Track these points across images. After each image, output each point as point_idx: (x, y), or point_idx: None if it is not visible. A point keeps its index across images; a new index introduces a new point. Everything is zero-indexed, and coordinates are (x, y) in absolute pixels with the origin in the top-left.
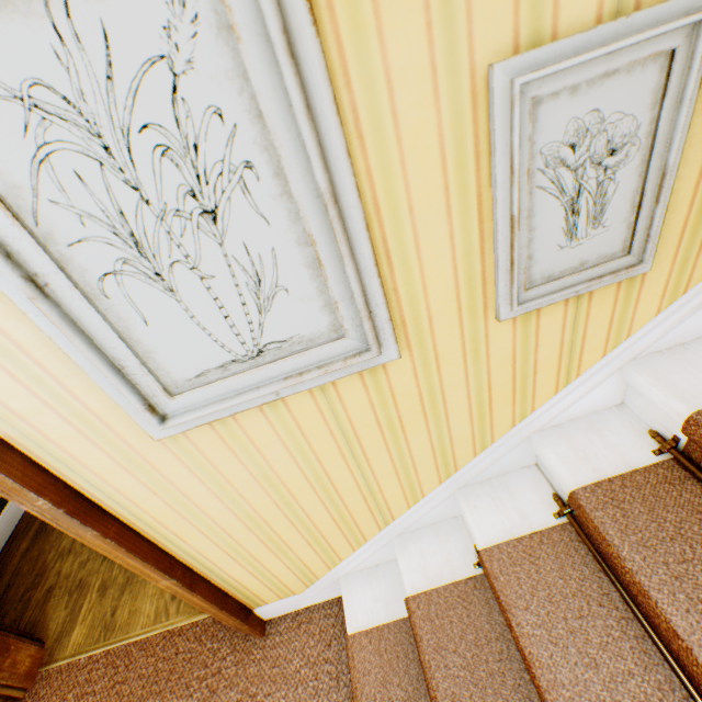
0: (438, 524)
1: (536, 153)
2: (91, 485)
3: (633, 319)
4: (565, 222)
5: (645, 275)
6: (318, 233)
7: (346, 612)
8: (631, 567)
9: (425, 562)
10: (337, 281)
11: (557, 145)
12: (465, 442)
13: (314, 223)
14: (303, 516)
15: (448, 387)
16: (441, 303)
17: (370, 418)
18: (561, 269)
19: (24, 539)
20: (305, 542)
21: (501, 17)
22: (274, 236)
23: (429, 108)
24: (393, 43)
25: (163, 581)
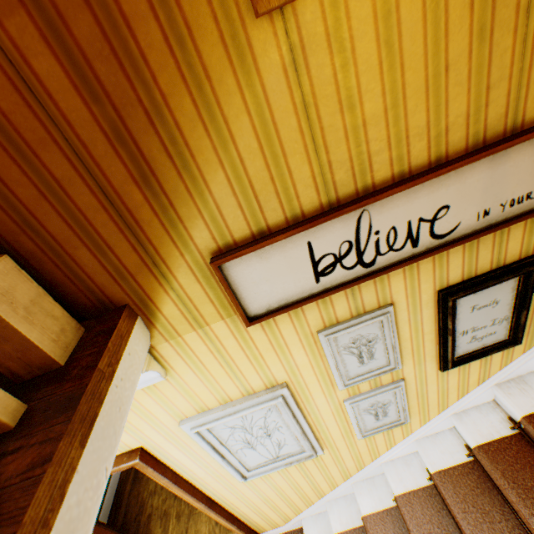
0: (346, 496)
1: (360, 409)
2: (213, 493)
3: (411, 429)
4: (374, 417)
5: (410, 420)
6: (298, 434)
7: None
8: (412, 533)
9: (340, 516)
10: (303, 441)
11: (366, 406)
12: (353, 467)
13: (297, 433)
14: (286, 496)
15: (343, 454)
16: (337, 436)
17: (314, 465)
18: (377, 425)
19: (127, 482)
20: (286, 505)
21: (344, 393)
22: (285, 435)
23: (328, 407)
24: (317, 401)
25: (231, 526)
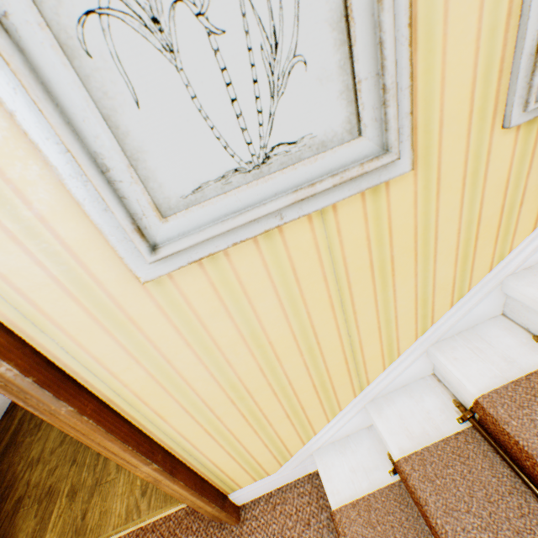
0: (408, 387)
1: None
2: (64, 352)
3: None
4: None
5: None
6: None
7: (326, 486)
8: None
9: (405, 423)
10: (364, 47)
11: None
12: (445, 290)
13: None
14: (285, 383)
15: (442, 220)
16: (455, 103)
17: (364, 259)
18: None
19: None
20: (284, 414)
21: None
22: None
23: None
24: None
25: (144, 468)
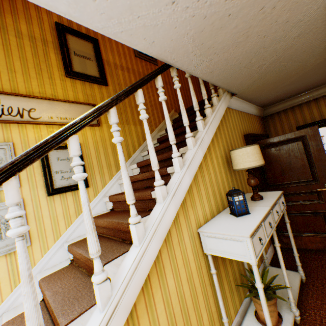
0: None
1: None
2: None
3: (35, 259)
4: None
5: (33, 246)
6: None
7: None
8: None
9: None
10: None
11: None
12: None
13: None
14: None
15: None
16: None
17: None
18: (0, 247)
19: None
20: None
21: None
22: None
23: None
24: None
25: None
